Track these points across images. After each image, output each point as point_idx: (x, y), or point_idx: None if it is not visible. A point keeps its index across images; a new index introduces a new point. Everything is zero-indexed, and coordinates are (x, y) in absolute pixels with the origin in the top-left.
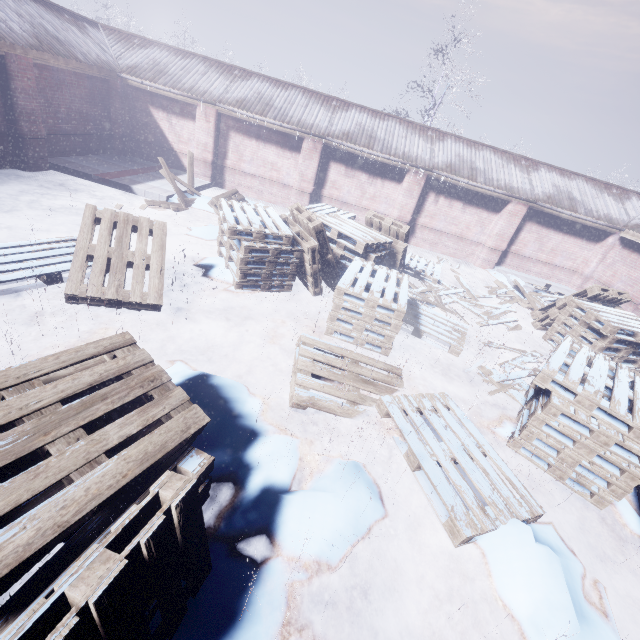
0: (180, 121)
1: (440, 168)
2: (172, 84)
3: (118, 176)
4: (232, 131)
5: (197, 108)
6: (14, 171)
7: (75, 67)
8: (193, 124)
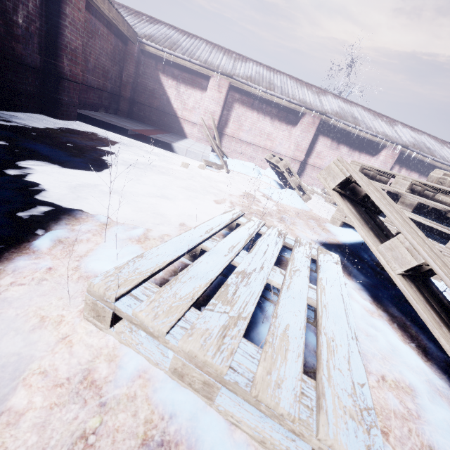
0: (188, 90)
1: (410, 146)
2: (188, 55)
3: (149, 133)
4: (236, 103)
5: (211, 79)
6: (40, 116)
7: (113, 17)
8: (200, 94)
